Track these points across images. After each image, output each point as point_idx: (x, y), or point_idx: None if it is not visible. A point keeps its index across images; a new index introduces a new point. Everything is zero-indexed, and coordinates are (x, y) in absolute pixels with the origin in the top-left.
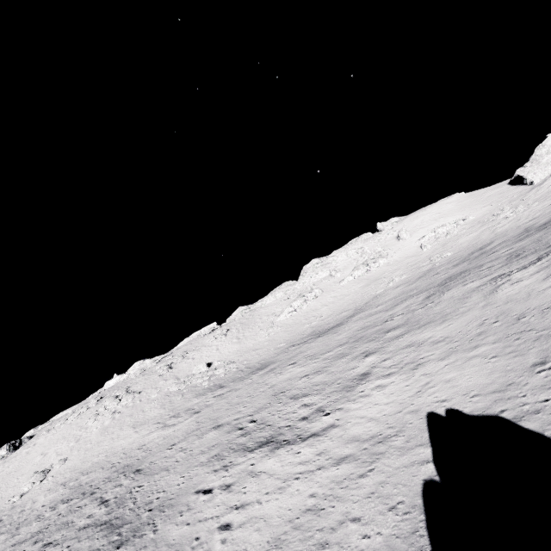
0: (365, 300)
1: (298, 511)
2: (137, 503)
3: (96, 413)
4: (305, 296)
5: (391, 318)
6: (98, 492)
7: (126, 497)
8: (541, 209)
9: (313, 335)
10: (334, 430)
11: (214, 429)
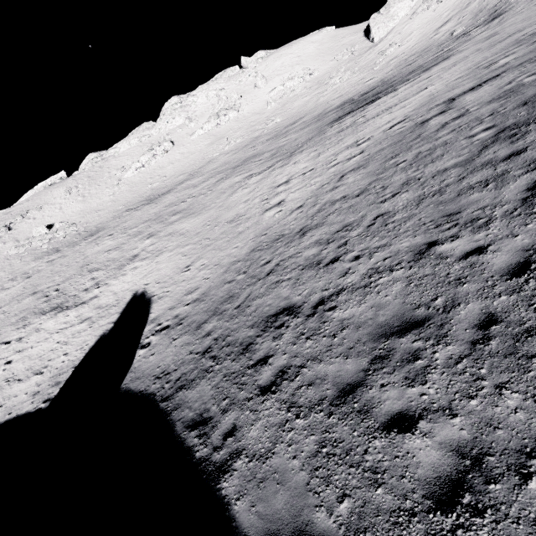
0: (202, 163)
1: (47, 351)
2: None
3: None
4: (153, 150)
5: (187, 198)
6: None
7: None
8: (352, 84)
9: (147, 200)
10: (94, 300)
11: (31, 295)
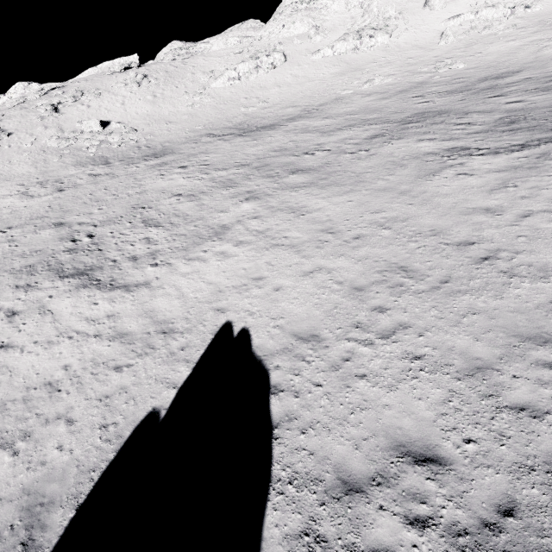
0: (324, 98)
1: (41, 381)
2: None
3: None
4: (258, 59)
5: (315, 150)
6: None
7: None
8: None
9: (238, 129)
10: (144, 292)
11: (54, 226)
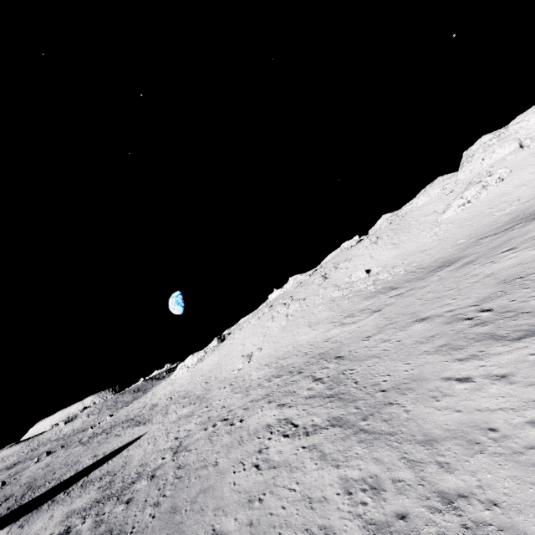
0: None
1: None
2: (359, 383)
3: (272, 316)
4: (482, 182)
5: None
6: (306, 372)
7: (340, 377)
8: None
9: (519, 220)
10: None
11: (419, 322)
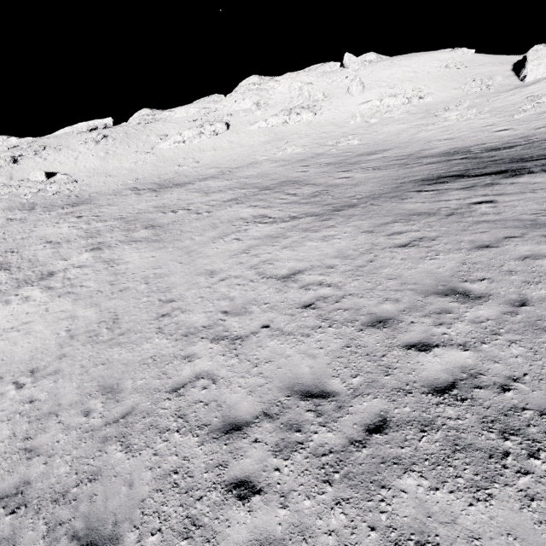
0: (243, 162)
1: None
2: None
3: None
4: (202, 127)
5: (181, 209)
6: None
7: None
8: (474, 127)
9: (158, 185)
10: None
11: None
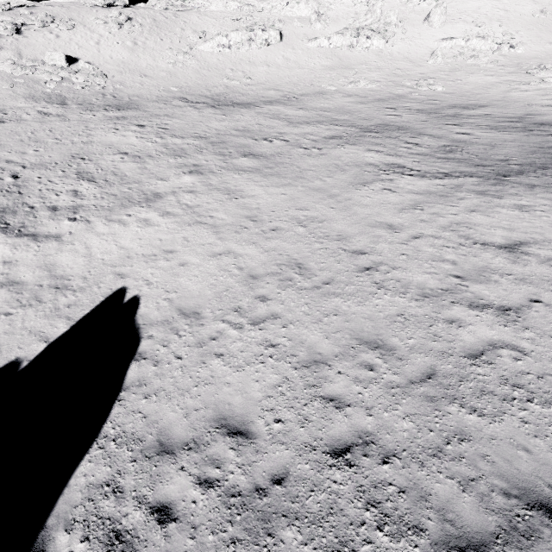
0: (308, 89)
1: None
2: None
3: None
4: (253, 32)
5: (274, 138)
6: None
7: None
8: None
9: (213, 100)
10: (52, 244)
11: None
